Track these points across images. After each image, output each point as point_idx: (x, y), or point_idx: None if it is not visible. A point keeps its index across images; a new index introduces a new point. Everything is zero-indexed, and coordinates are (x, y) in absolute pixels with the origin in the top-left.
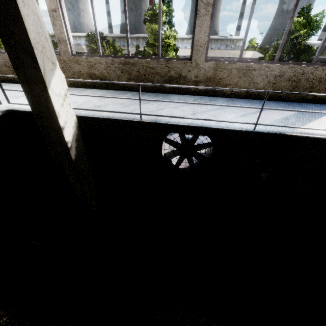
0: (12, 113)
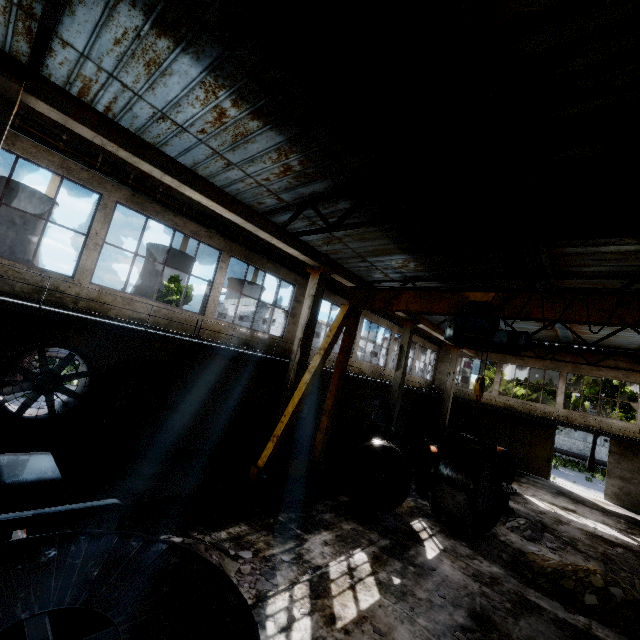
0: None
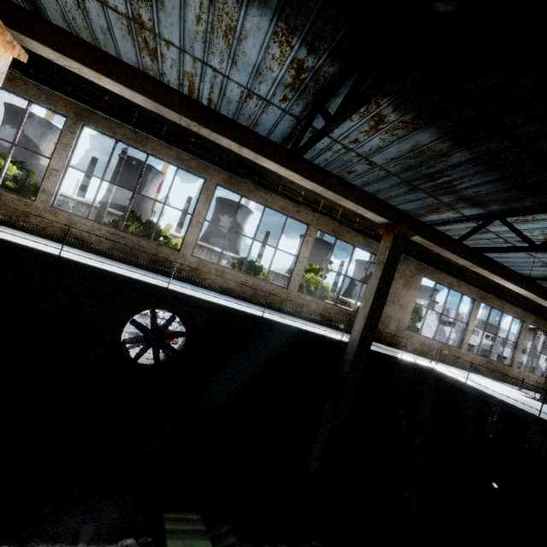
0: None
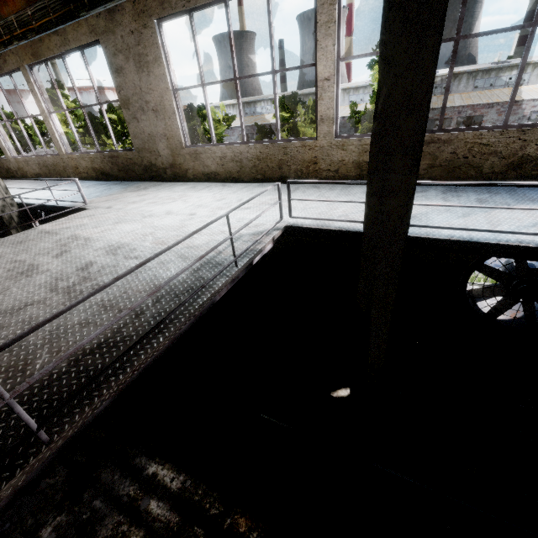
0: (284, 230)
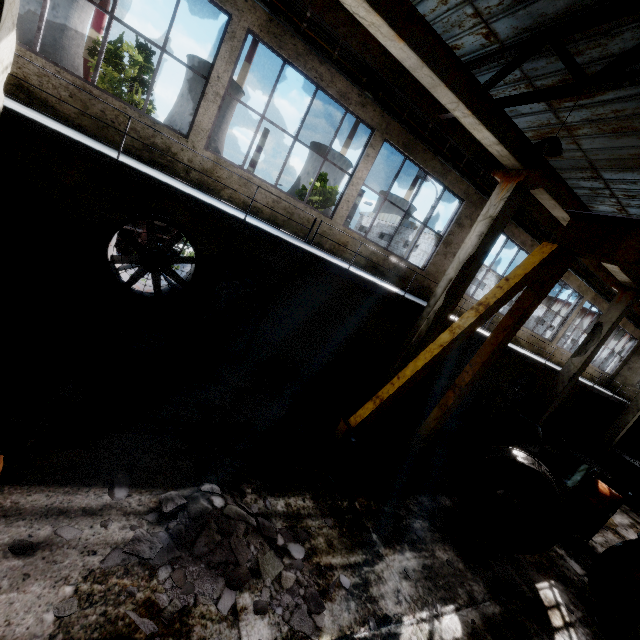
0: None
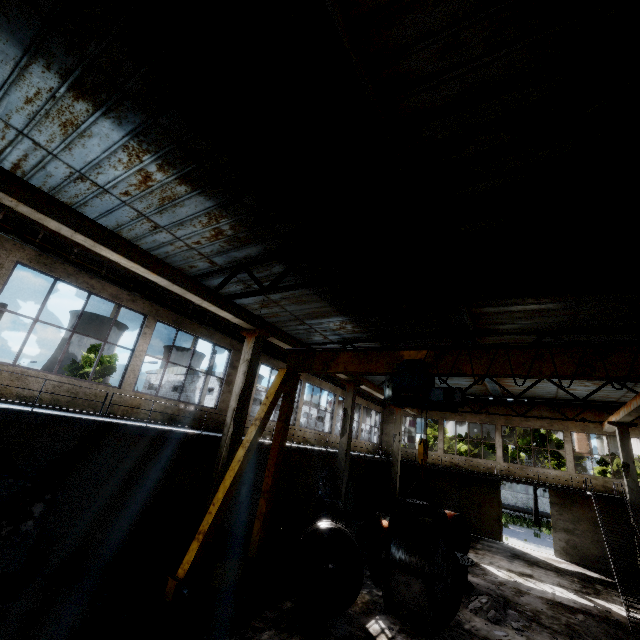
0: None
